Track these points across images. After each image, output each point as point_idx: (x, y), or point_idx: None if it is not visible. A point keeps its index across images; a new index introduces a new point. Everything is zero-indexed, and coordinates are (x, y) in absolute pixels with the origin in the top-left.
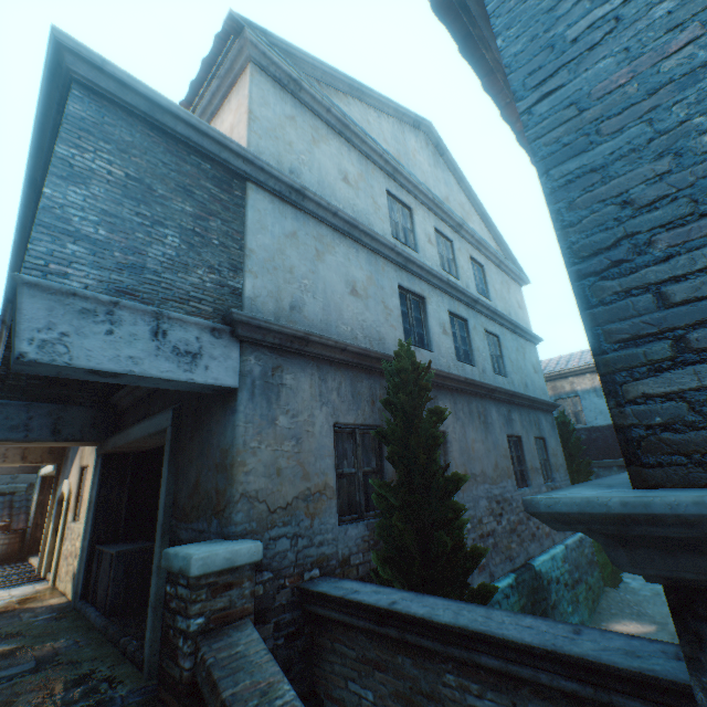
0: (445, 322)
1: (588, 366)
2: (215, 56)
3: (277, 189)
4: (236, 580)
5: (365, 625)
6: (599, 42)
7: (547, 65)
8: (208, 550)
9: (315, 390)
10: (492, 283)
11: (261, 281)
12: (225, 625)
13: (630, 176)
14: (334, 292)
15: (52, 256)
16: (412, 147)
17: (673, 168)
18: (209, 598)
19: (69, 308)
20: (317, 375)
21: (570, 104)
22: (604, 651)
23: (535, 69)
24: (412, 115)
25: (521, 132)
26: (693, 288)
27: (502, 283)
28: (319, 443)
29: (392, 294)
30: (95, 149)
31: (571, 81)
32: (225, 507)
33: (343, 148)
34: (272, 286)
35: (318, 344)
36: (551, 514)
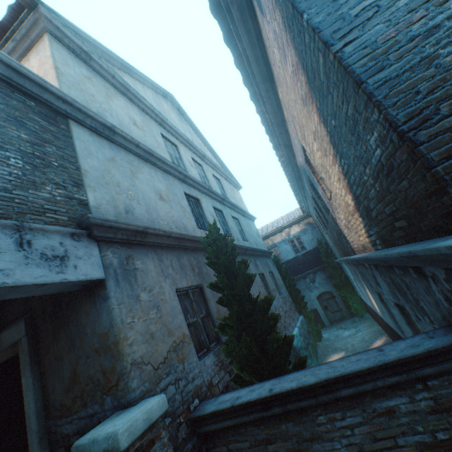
0: (213, 213)
1: (277, 229)
2: (9, 23)
3: (94, 126)
4: (155, 434)
5: (254, 417)
6: (371, 17)
7: (343, 28)
8: (127, 420)
9: (158, 268)
10: (226, 189)
11: (99, 193)
12: None
13: (415, 79)
14: (150, 198)
15: None
16: (166, 108)
17: (437, 73)
18: None
19: None
20: (156, 257)
21: (366, 47)
22: (403, 351)
23: (336, 29)
24: (162, 89)
25: (253, 93)
26: None
27: (230, 189)
28: (171, 306)
29: (183, 198)
30: None
31: (362, 35)
32: (118, 381)
33: (128, 103)
34: (108, 197)
35: (153, 235)
36: None
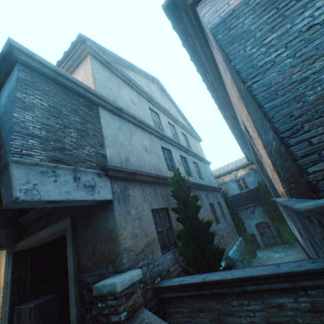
0: (179, 159)
1: (227, 171)
2: (71, 51)
3: (111, 109)
4: (134, 289)
5: (192, 293)
6: (269, 68)
7: (253, 73)
8: (121, 278)
9: (141, 195)
10: (190, 142)
11: (112, 149)
12: (135, 313)
13: (291, 107)
14: (139, 151)
15: (23, 146)
16: (153, 89)
17: (304, 106)
18: (126, 301)
19: (35, 171)
20: (141, 188)
21: (265, 85)
22: (291, 268)
23: (248, 73)
24: (151, 76)
25: (209, 86)
26: (319, 139)
27: (193, 142)
28: (148, 219)
29: (159, 150)
30: (33, 94)
31: (263, 78)
32: (116, 257)
33: (130, 90)
34: (116, 151)
35: (140, 175)
36: (305, 210)
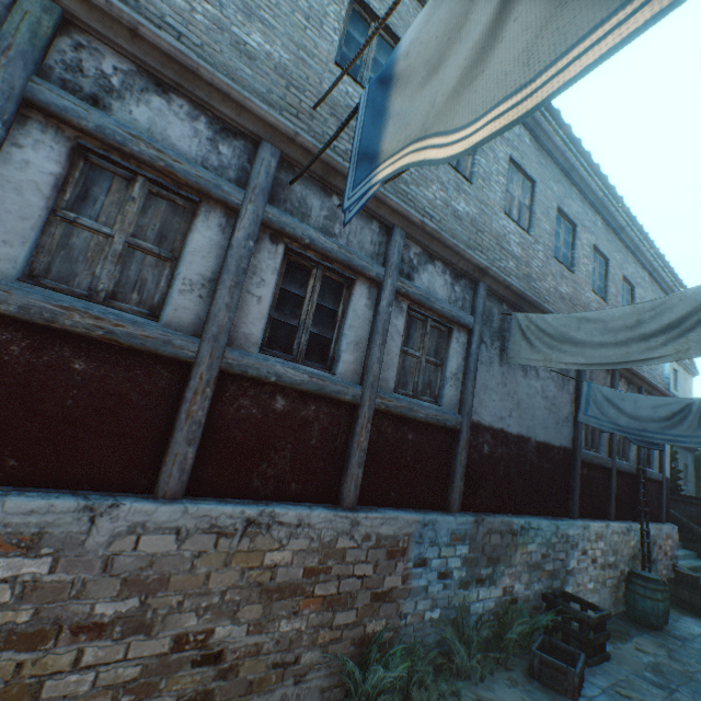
0: None
1: None
2: None
3: None
4: None
5: None
6: None
7: None
8: None
9: None
10: (679, 380)
11: None
12: None
13: None
14: None
15: None
16: None
17: None
18: None
19: None
20: None
21: None
22: None
23: None
24: None
25: None
26: None
27: (683, 378)
28: None
29: None
30: None
31: None
32: None
33: None
34: None
35: None
36: None
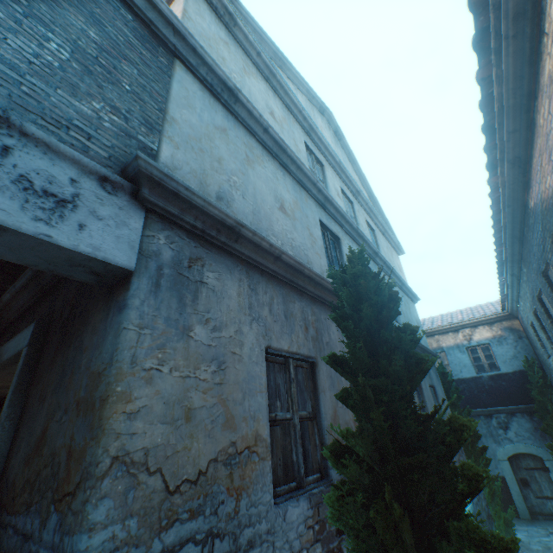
0: None
1: (450, 325)
2: None
3: (209, 80)
4: None
5: None
6: None
7: None
8: None
9: (243, 300)
10: (381, 245)
11: (183, 154)
12: None
13: None
14: (263, 201)
15: None
16: (320, 124)
17: None
18: None
19: None
20: (246, 282)
21: None
22: None
23: None
24: (319, 101)
25: (481, 30)
26: None
27: (387, 248)
28: (248, 372)
29: (315, 225)
30: None
31: None
32: (77, 487)
33: (269, 91)
34: (196, 166)
35: (250, 243)
36: None
